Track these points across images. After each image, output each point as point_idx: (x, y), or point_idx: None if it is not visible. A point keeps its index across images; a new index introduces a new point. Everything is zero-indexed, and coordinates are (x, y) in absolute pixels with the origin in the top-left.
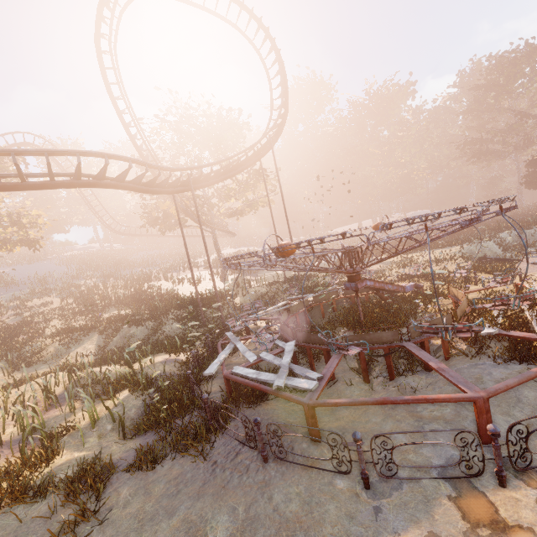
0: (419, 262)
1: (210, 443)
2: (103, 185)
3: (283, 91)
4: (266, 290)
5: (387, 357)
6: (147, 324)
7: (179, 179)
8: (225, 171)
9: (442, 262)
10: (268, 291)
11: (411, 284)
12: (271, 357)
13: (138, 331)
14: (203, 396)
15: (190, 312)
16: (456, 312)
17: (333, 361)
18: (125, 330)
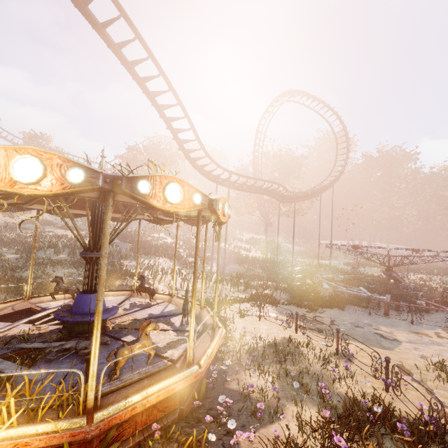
0: (410, 278)
1: (345, 306)
2: (270, 195)
3: (346, 159)
4: (305, 267)
5: (410, 302)
6: (243, 265)
7: (291, 197)
8: (306, 195)
9: (428, 281)
10: (308, 268)
11: (412, 284)
12: (354, 290)
13: (239, 267)
14: (337, 292)
15: (266, 266)
16: (443, 294)
17: (387, 296)
18: (233, 265)
